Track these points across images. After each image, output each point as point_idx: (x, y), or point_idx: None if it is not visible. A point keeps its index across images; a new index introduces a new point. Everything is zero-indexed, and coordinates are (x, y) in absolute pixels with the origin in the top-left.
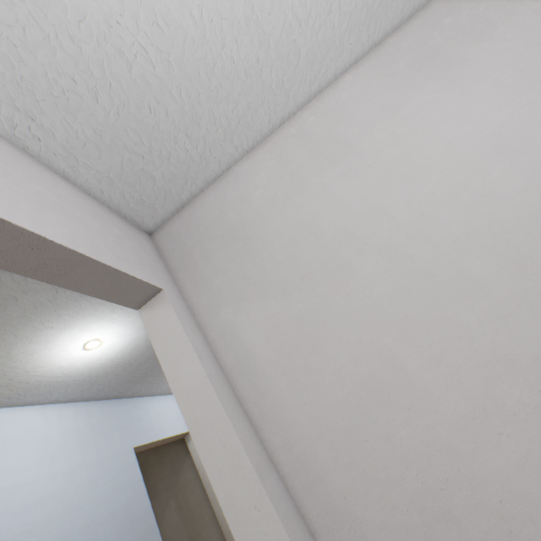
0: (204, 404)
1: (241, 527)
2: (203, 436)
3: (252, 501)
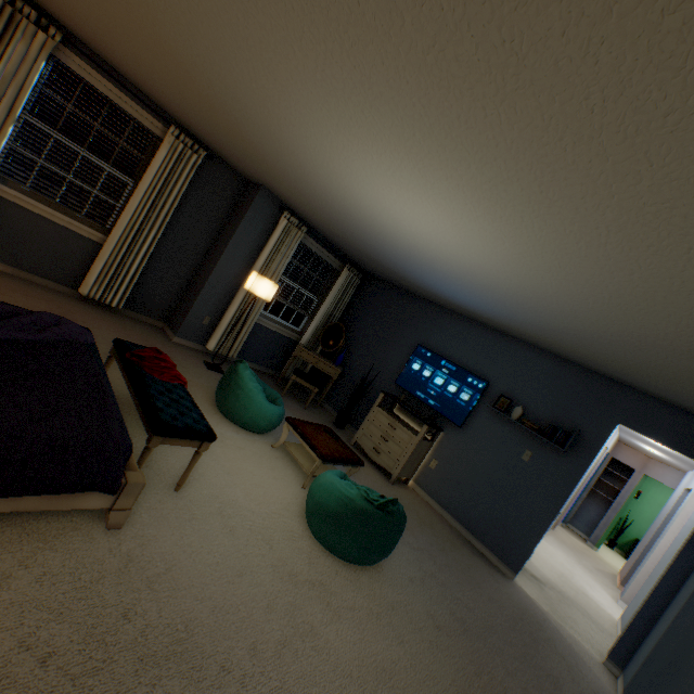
0: (686, 515)
1: (671, 528)
2: (680, 516)
3: (676, 529)
